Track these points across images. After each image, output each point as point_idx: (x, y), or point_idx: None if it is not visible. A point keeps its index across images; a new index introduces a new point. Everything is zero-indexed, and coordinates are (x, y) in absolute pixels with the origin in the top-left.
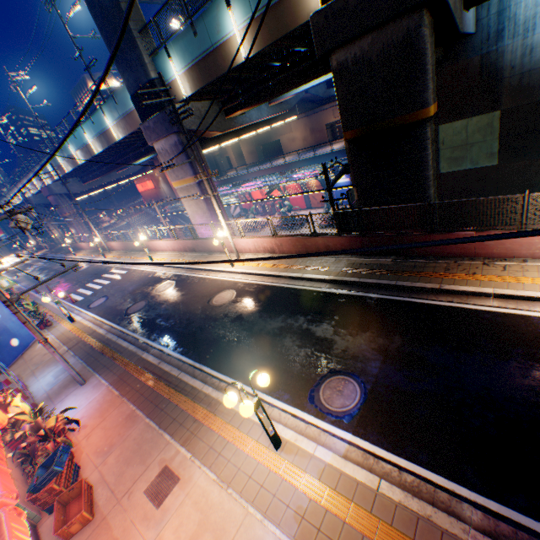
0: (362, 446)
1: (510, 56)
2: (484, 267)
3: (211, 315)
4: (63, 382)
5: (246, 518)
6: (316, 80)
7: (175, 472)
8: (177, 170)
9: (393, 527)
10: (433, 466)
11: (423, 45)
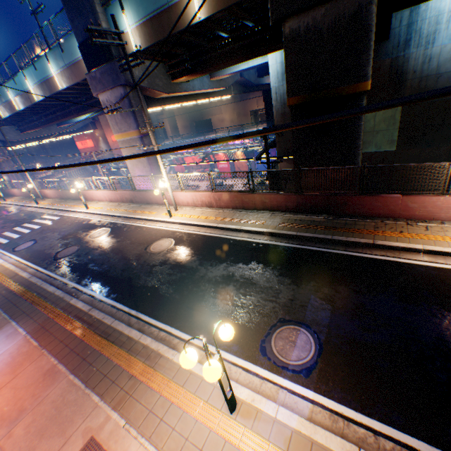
0: (327, 406)
1: (413, 62)
2: (409, 226)
3: (149, 262)
4: None
5: None
6: (254, 62)
7: (103, 447)
8: (121, 123)
9: None
10: (410, 428)
11: (370, 22)
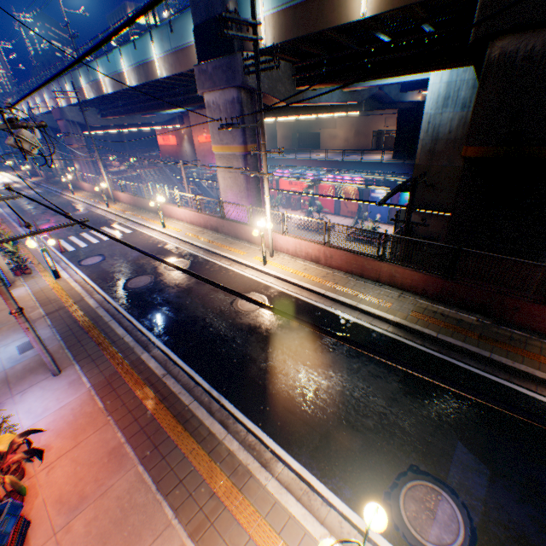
0: None
1: None
2: None
3: (235, 323)
4: (30, 362)
5: None
6: (409, 76)
7: None
8: (224, 133)
9: None
10: None
11: None
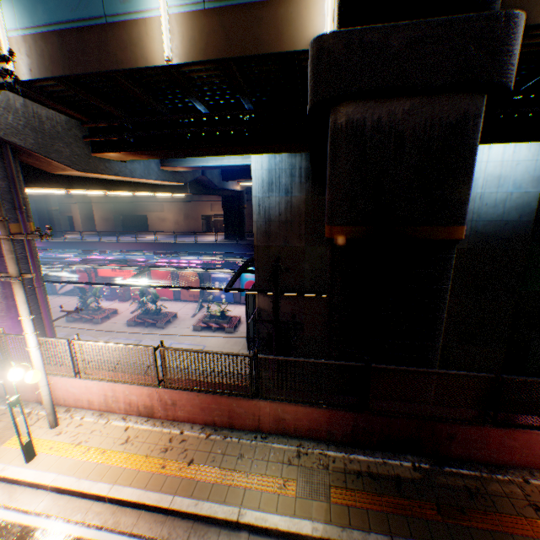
0: None
1: None
2: None
3: None
4: None
5: None
6: (232, 160)
7: None
8: None
9: None
10: None
11: (476, 142)
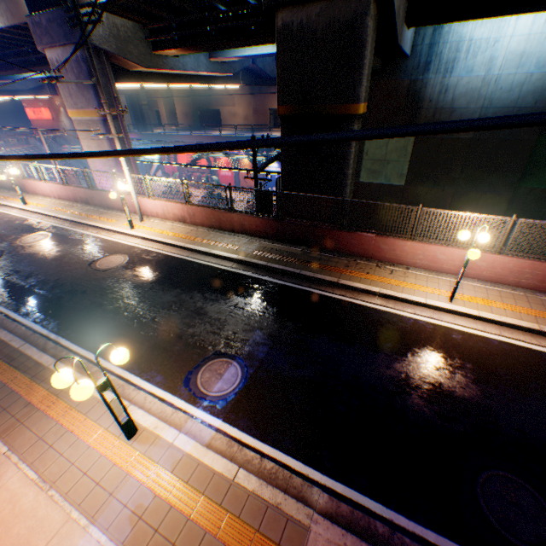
0: (230, 433)
1: (430, 90)
2: (377, 268)
3: (89, 280)
4: None
5: (66, 526)
6: (264, 49)
7: None
8: (77, 96)
9: (241, 519)
10: (295, 451)
11: (365, 36)
